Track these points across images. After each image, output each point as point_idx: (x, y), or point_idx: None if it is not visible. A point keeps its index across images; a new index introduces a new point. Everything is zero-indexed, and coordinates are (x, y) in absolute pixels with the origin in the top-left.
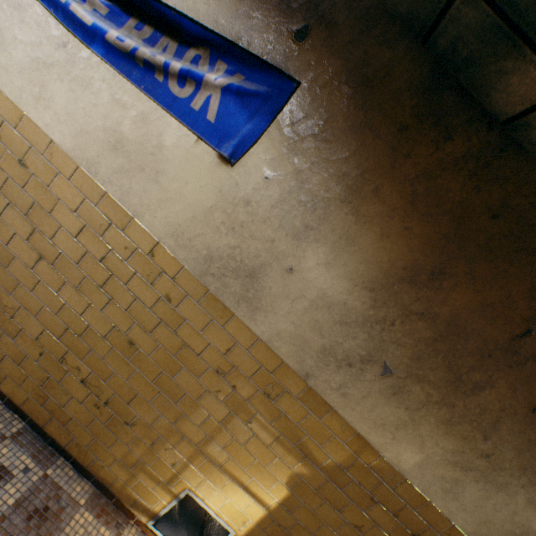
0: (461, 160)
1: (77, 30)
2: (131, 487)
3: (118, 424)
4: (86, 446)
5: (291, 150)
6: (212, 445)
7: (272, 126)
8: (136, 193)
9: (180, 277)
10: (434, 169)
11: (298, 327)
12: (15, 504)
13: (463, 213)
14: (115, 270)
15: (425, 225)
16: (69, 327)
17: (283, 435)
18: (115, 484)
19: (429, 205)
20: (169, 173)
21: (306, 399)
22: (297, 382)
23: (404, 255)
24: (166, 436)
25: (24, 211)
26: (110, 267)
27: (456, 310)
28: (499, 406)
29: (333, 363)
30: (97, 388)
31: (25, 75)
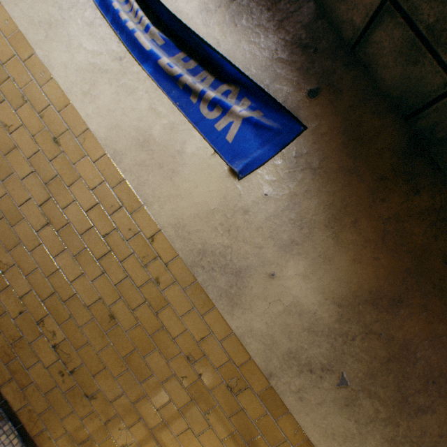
0: (425, 212)
1: (134, 51)
2: None
3: (78, 395)
4: (39, 414)
5: (290, 177)
6: (166, 431)
7: (278, 155)
8: (151, 185)
9: (173, 264)
10: (403, 214)
11: (270, 327)
12: None
13: (423, 254)
14: (115, 247)
15: (391, 258)
16: (56, 292)
17: (237, 431)
18: None
19: (396, 242)
20: (184, 175)
21: (265, 398)
22: (260, 379)
23: (371, 280)
24: (123, 415)
25: (45, 180)
26: (111, 243)
27: (409, 335)
28: (438, 431)
29: (296, 367)
30: (67, 355)
31: (80, 74)
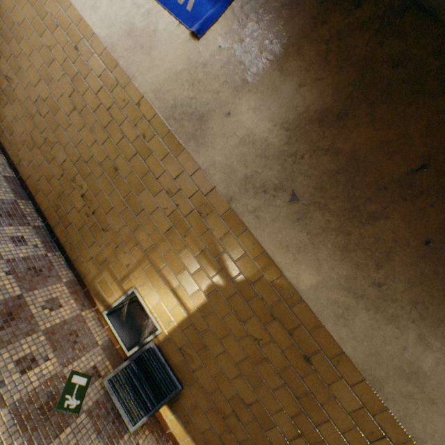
0: (368, 22)
1: None
2: (98, 280)
3: (98, 230)
4: (76, 245)
5: (239, 25)
6: (155, 253)
7: (228, 10)
8: (136, 63)
9: (154, 121)
10: (345, 31)
11: (229, 159)
12: (23, 258)
13: (367, 64)
14: (115, 117)
15: (335, 76)
16: (82, 157)
17: (207, 249)
18: (88, 277)
19: (339, 59)
20: (158, 48)
21: (228, 219)
22: (223, 204)
23: (316, 101)
24: (126, 242)
25: (71, 79)
26: (113, 114)
27: (357, 146)
28: (393, 237)
29: (252, 190)
30: (90, 201)
31: None
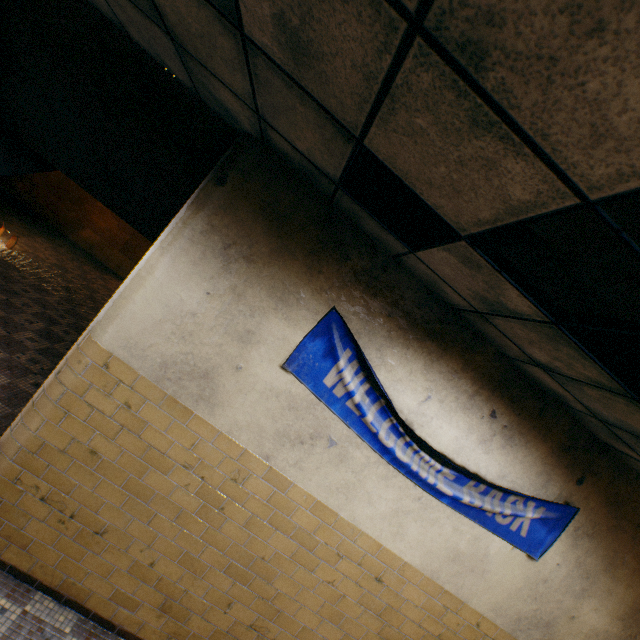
0: None
1: (431, 490)
2: None
3: None
4: None
5: (573, 545)
6: None
7: (561, 533)
8: (467, 586)
9: (497, 635)
10: None
11: None
12: None
13: None
14: None
15: None
16: None
17: None
18: None
19: None
20: (492, 570)
21: None
22: None
23: None
24: None
25: (376, 612)
26: (444, 639)
27: None
28: None
29: None
30: None
31: (386, 520)
